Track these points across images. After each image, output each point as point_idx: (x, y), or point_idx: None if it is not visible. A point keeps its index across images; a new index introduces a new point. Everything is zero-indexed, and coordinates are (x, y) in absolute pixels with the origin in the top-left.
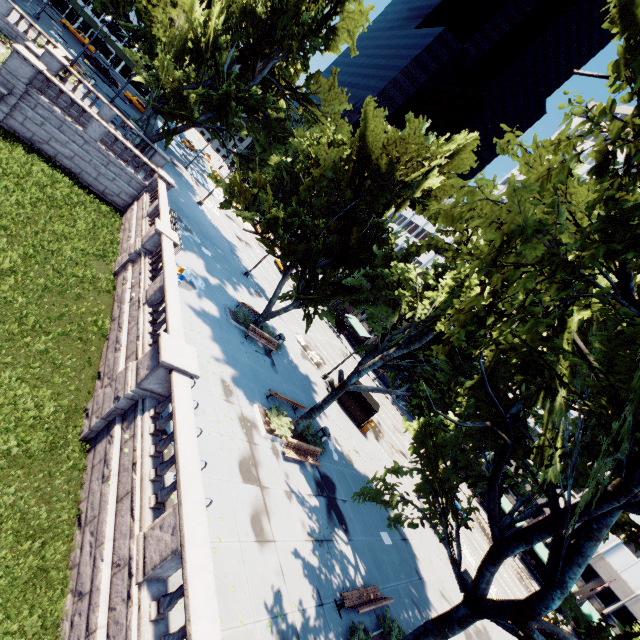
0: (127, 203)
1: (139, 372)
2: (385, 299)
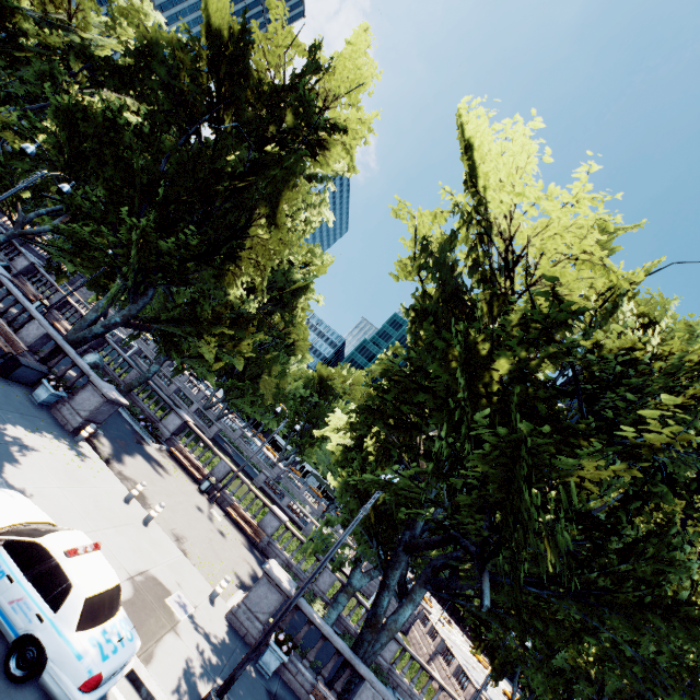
0: (406, 627)
1: (466, 697)
2: (584, 678)
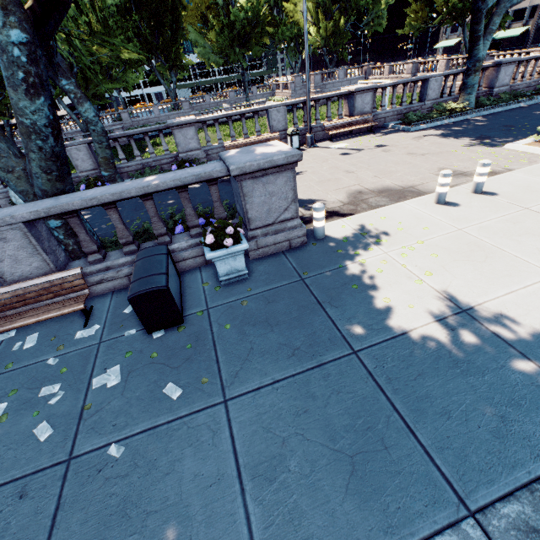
0: None
1: None
2: None
